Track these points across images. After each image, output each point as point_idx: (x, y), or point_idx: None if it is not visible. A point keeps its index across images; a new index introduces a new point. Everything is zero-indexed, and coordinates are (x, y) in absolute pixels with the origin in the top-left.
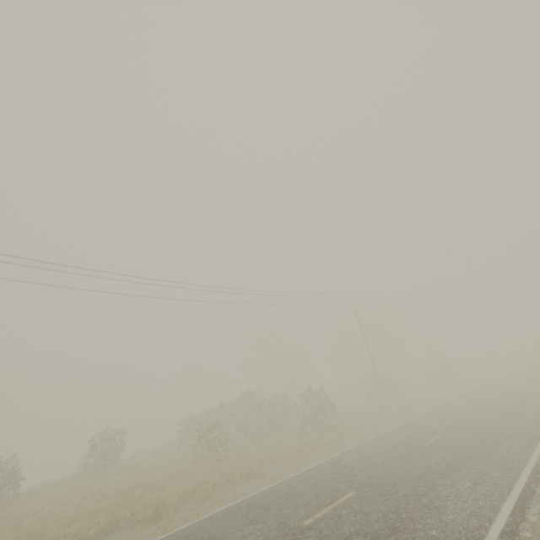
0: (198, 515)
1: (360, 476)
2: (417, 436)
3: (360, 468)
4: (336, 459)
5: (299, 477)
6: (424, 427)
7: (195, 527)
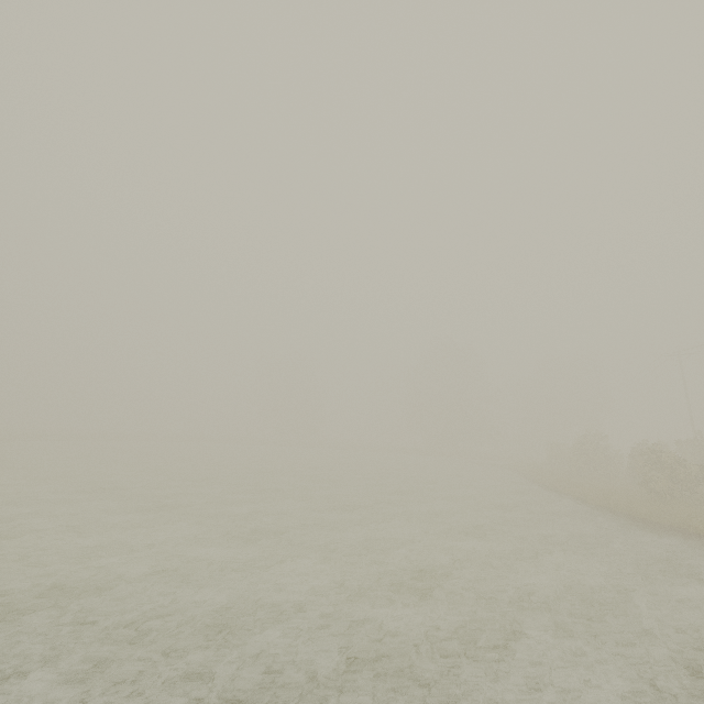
0: None
1: None
2: None
3: None
4: None
5: None
6: None
7: None
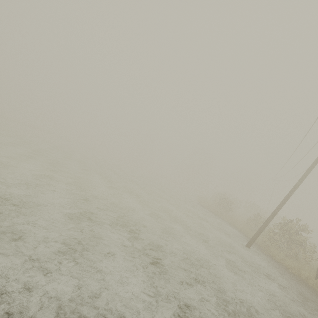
0: None
1: None
2: None
3: None
4: None
5: None
6: None
7: None
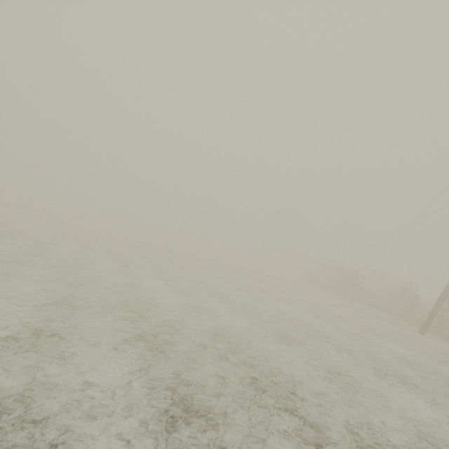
0: None
1: None
2: None
3: None
4: None
5: None
6: None
7: None
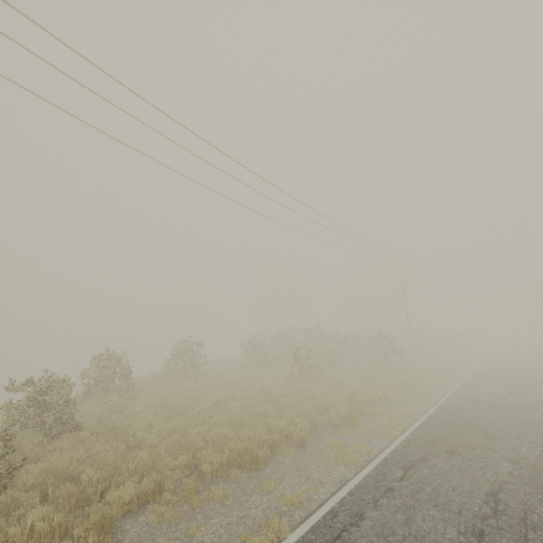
0: (396, 426)
1: (530, 413)
2: (517, 387)
3: (514, 406)
4: (461, 396)
5: (453, 406)
6: (508, 380)
7: (425, 436)
